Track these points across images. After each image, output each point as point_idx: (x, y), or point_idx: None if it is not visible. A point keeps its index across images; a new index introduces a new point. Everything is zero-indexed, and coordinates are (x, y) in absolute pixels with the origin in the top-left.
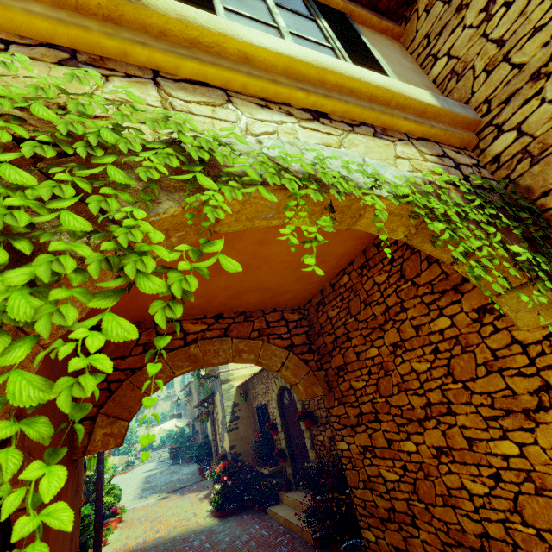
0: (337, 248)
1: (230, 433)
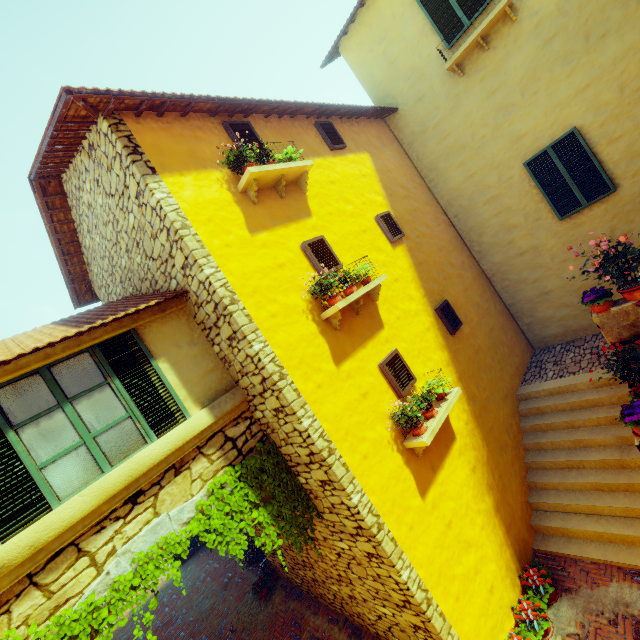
0: None
1: None
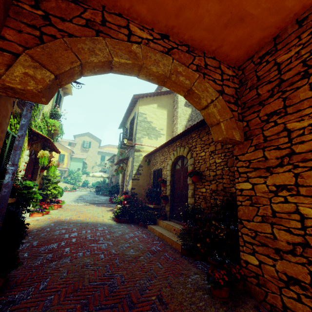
0: None
1: (133, 181)
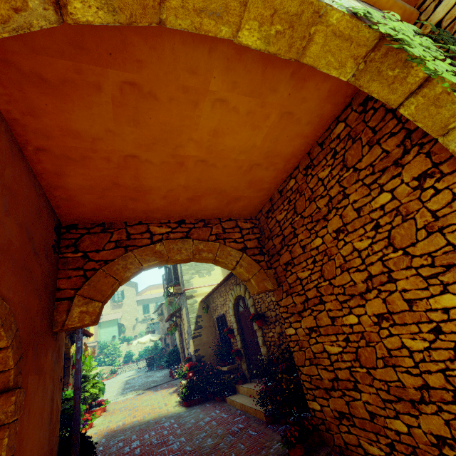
0: (284, 148)
1: (195, 339)
